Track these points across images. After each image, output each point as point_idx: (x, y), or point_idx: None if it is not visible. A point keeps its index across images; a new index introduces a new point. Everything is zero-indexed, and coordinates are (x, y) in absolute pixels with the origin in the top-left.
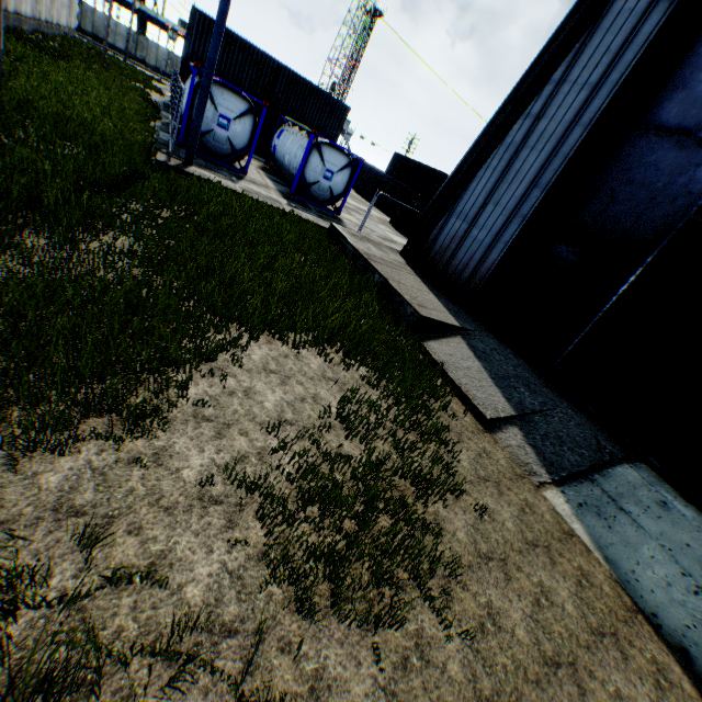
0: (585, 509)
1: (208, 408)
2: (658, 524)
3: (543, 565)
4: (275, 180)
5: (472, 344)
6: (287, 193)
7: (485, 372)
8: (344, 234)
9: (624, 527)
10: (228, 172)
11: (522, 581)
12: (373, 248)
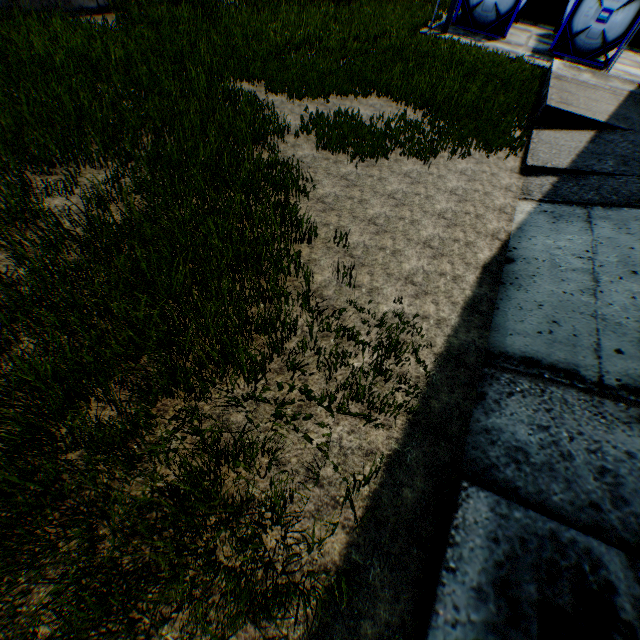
0: (545, 213)
1: (329, 105)
2: (618, 235)
3: (447, 198)
4: (545, 43)
5: (599, 136)
6: (545, 51)
7: (578, 149)
8: (555, 66)
9: (571, 226)
10: (483, 38)
11: (418, 189)
12: (585, 77)
